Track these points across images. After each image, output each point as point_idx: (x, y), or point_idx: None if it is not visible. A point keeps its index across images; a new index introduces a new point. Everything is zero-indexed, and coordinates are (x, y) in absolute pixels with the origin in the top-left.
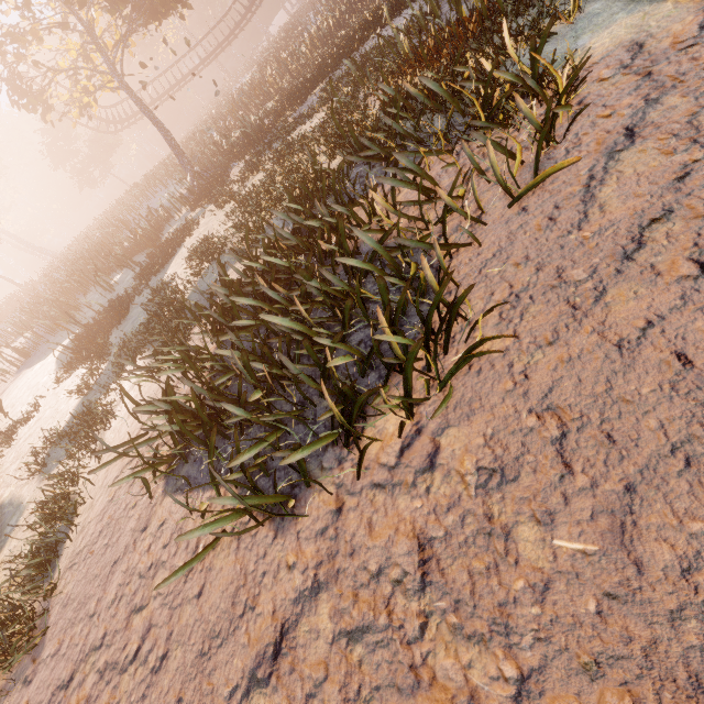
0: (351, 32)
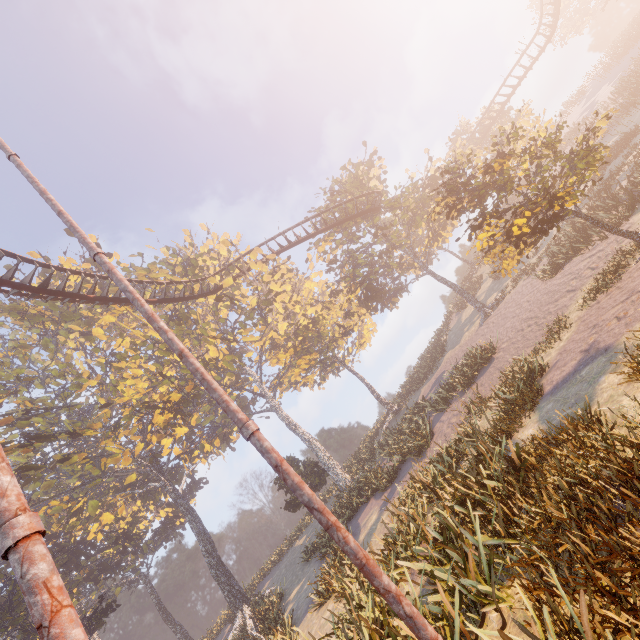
0: None
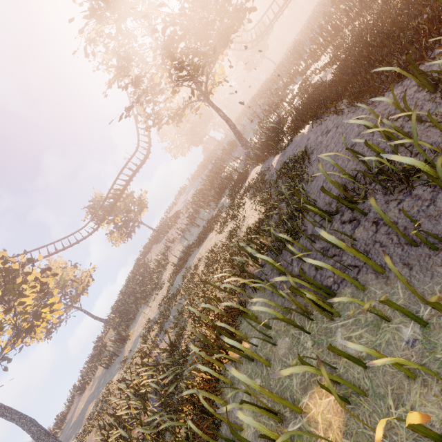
0: (390, 6)
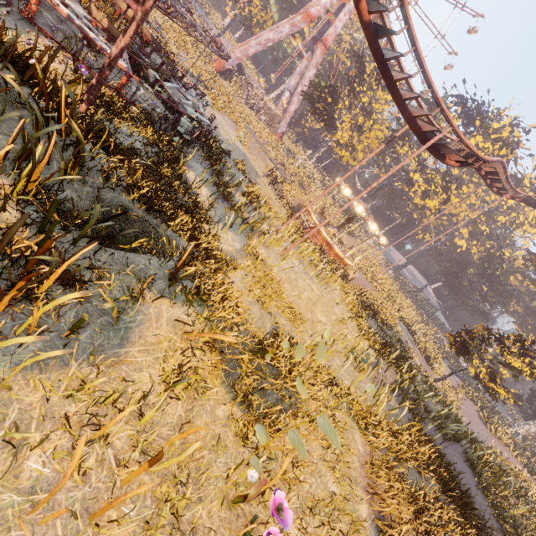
0: None
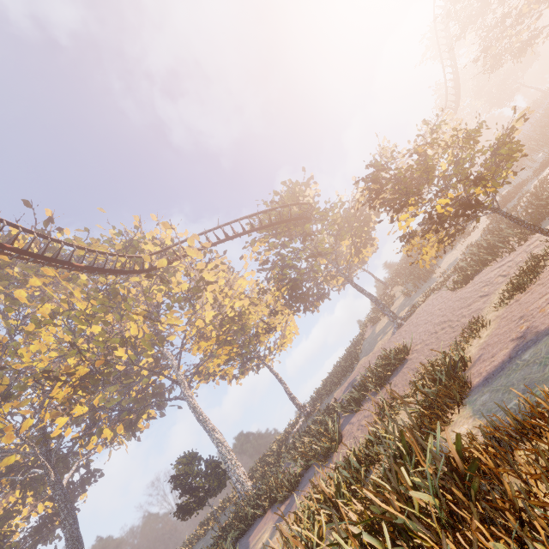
0: None
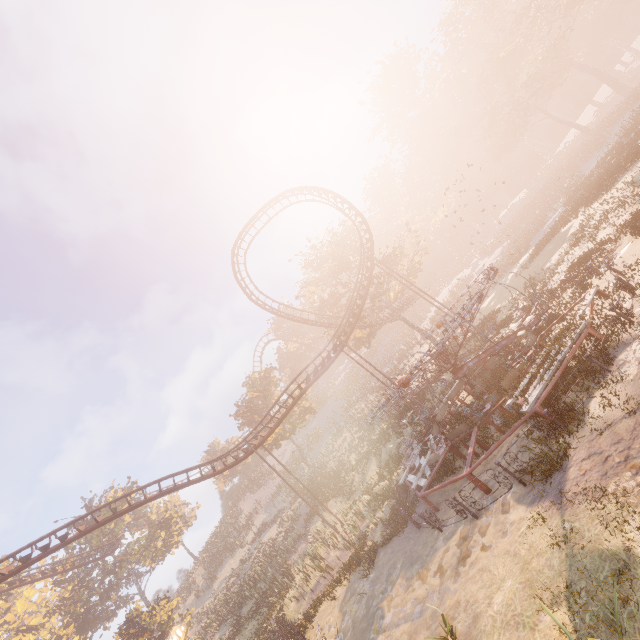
0: (341, 466)
